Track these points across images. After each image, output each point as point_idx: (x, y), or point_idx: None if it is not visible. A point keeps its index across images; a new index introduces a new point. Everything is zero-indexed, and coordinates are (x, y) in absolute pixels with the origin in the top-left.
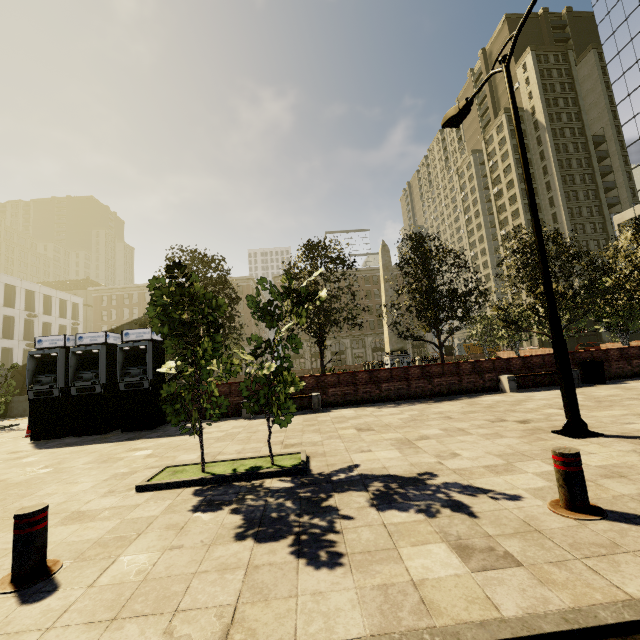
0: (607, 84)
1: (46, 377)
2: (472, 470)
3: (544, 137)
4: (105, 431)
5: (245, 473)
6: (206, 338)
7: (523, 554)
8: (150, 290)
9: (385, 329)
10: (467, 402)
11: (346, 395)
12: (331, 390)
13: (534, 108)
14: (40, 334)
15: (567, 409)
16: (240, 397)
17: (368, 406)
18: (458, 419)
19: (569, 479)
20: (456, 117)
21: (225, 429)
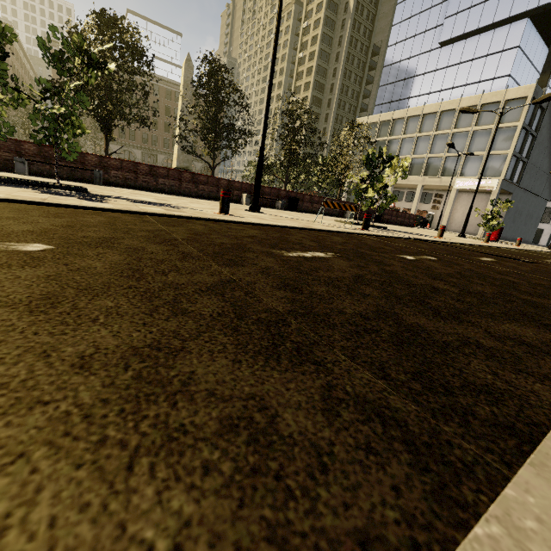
0: None
1: None
2: (192, 207)
3: (347, 23)
4: None
5: (35, 182)
6: None
7: (191, 213)
8: None
9: (176, 146)
10: (216, 202)
11: (127, 180)
12: (113, 172)
13: None
14: None
15: (254, 198)
16: (11, 154)
17: (145, 191)
18: (203, 202)
19: (224, 200)
20: None
21: None
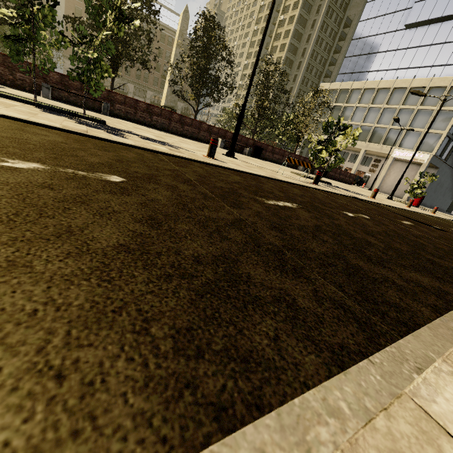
0: None
1: None
2: (184, 147)
3: None
4: None
5: (69, 111)
6: (46, 7)
7: (188, 154)
8: None
9: (166, 87)
10: (197, 142)
11: (128, 113)
12: (118, 106)
13: None
14: None
15: (231, 146)
16: (38, 79)
17: (141, 125)
18: (189, 142)
19: (212, 147)
20: None
21: (30, 95)
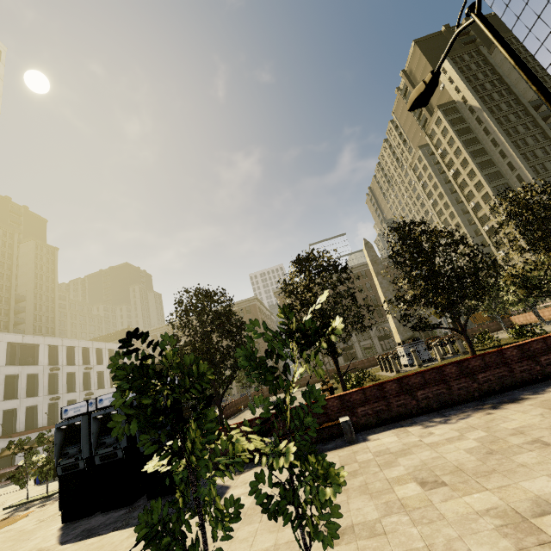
0: (526, 59)
1: (72, 448)
2: None
3: (482, 116)
4: (131, 501)
5: None
6: (192, 422)
7: None
8: (112, 371)
9: (390, 320)
10: (540, 403)
11: (378, 413)
12: (360, 410)
13: (464, 97)
14: (96, 382)
15: None
16: None
17: (409, 424)
18: None
19: None
20: (423, 95)
21: None
